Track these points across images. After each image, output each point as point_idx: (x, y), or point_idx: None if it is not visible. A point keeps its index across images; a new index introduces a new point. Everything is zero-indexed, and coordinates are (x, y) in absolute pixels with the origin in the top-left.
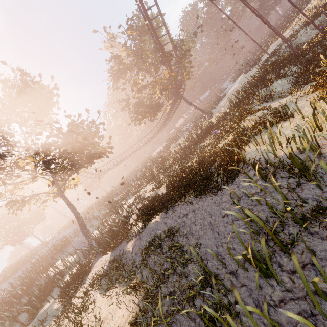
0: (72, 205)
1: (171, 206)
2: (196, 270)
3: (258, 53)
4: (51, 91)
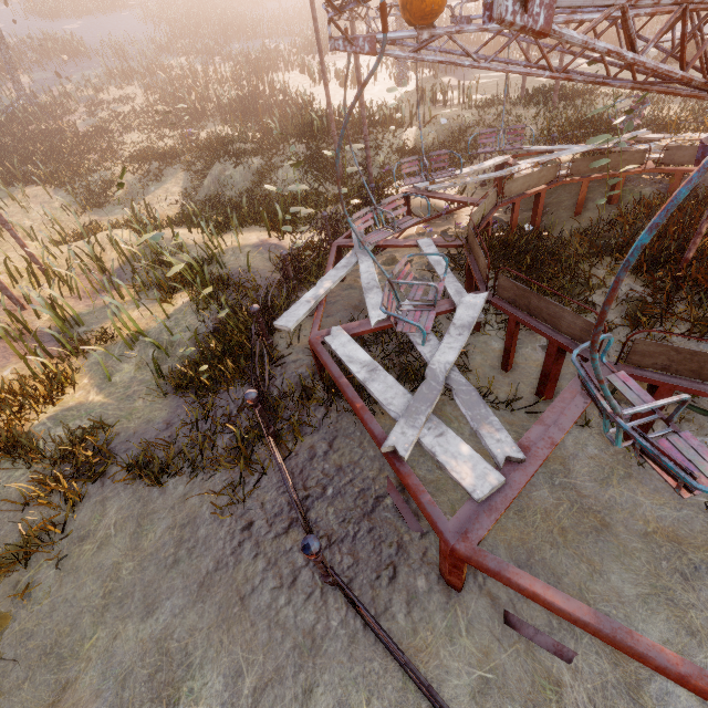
0: None
1: None
2: None
3: None
4: None
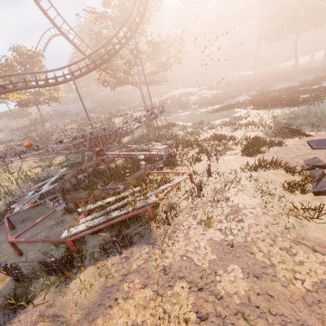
0: (40, 114)
1: None
2: None
3: (291, 90)
4: (36, 56)
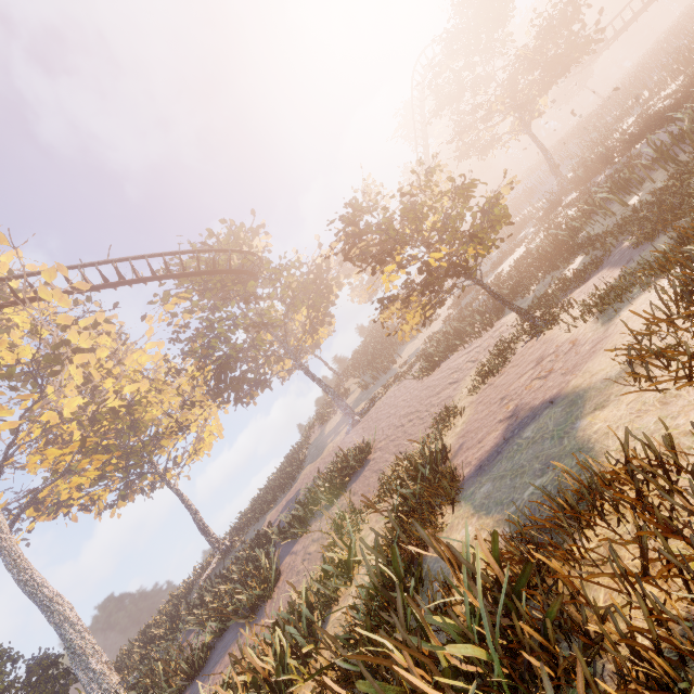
0: (540, 143)
1: (657, 129)
2: (622, 174)
3: None
4: None
